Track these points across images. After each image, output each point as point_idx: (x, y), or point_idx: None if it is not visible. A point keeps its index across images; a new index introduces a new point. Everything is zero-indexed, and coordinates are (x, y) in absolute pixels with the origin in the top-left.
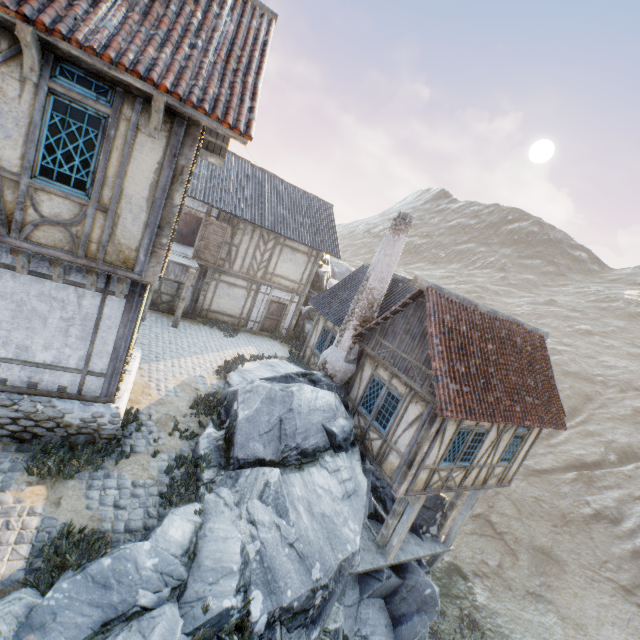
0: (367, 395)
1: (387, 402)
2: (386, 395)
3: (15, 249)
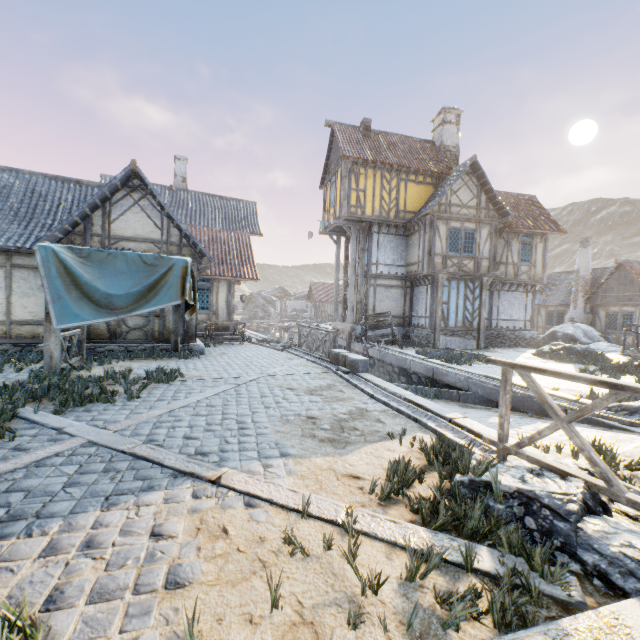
0: (608, 323)
1: (624, 319)
2: (622, 316)
3: (515, 283)
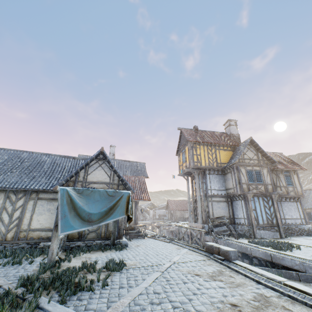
0: None
1: None
2: None
3: (288, 197)
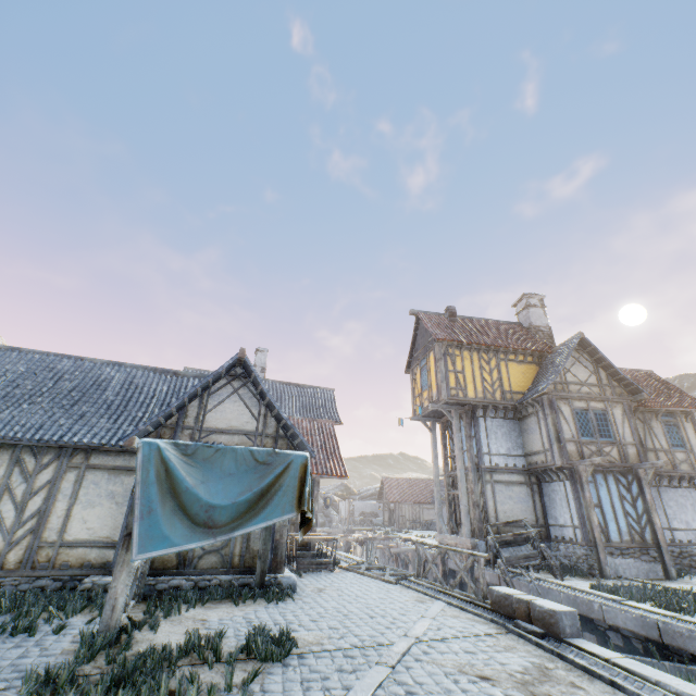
0: None
1: None
2: None
3: (675, 475)
